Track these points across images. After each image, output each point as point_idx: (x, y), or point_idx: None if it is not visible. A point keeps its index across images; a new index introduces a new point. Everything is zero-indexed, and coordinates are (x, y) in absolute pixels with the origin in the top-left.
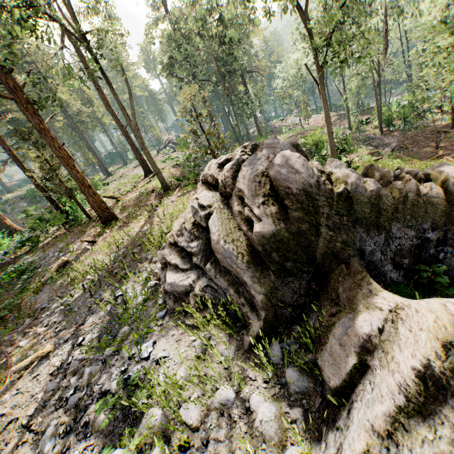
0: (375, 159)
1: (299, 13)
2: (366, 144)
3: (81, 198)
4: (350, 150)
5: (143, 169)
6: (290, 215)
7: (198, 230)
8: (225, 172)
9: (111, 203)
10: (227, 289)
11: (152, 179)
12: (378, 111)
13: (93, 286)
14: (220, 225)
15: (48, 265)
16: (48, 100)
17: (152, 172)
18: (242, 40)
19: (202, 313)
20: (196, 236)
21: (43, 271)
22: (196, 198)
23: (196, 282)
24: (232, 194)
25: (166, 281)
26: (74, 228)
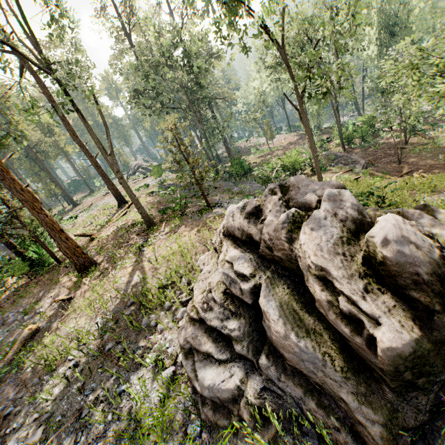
0: (355, 178)
1: (279, 45)
2: (336, 162)
3: (45, 236)
4: (324, 168)
5: (116, 199)
6: (439, 321)
7: (232, 302)
8: (269, 230)
9: (84, 242)
10: (302, 400)
11: (129, 210)
12: (339, 131)
13: (81, 377)
14: (280, 307)
15: (10, 335)
16: (8, 137)
17: (127, 202)
18: (210, 70)
19: (263, 432)
20: (232, 312)
21: (4, 347)
22: (227, 262)
23: (245, 382)
24: (284, 259)
25: (198, 380)
26: (41, 276)
